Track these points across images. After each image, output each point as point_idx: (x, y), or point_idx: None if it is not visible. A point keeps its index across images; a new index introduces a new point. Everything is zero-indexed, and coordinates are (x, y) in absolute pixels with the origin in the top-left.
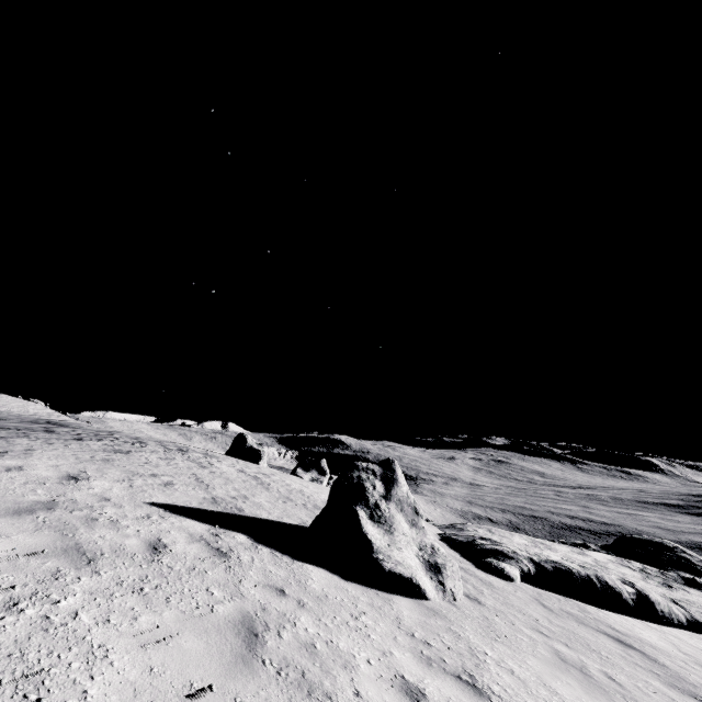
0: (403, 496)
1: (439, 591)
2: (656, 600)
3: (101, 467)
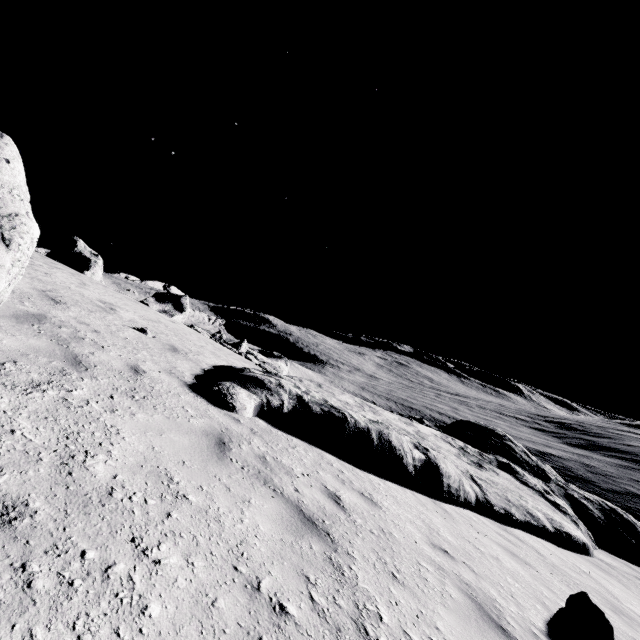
0: None
1: None
2: (447, 473)
3: None
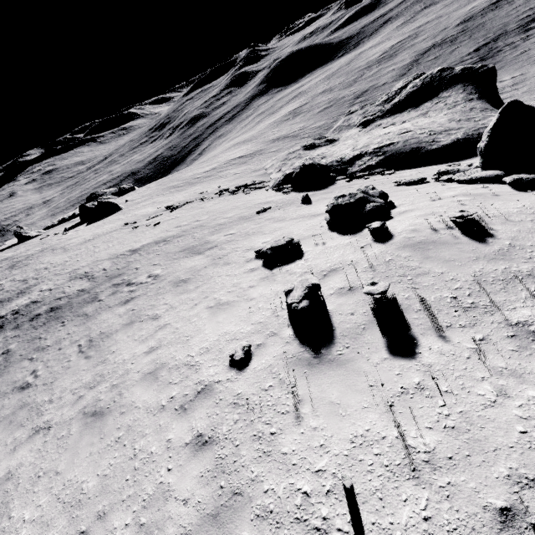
0: (26, 229)
1: (43, 234)
2: None
3: None
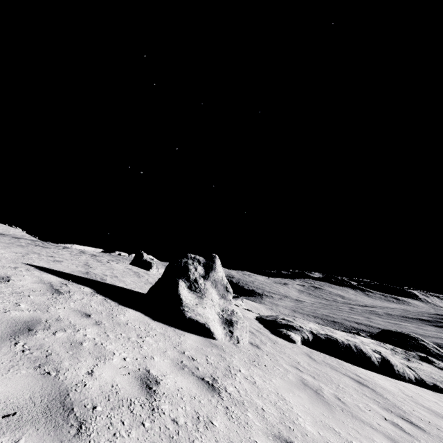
0: (218, 278)
1: (227, 336)
2: (395, 364)
3: (10, 246)
